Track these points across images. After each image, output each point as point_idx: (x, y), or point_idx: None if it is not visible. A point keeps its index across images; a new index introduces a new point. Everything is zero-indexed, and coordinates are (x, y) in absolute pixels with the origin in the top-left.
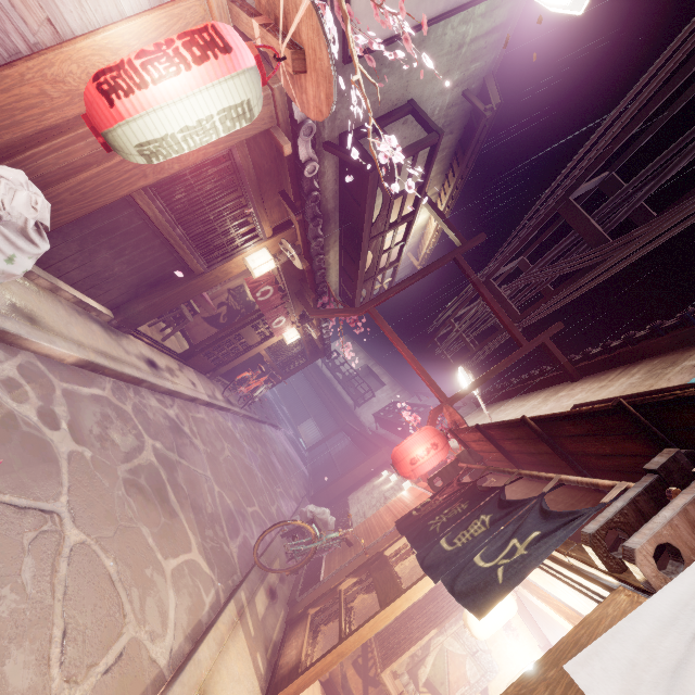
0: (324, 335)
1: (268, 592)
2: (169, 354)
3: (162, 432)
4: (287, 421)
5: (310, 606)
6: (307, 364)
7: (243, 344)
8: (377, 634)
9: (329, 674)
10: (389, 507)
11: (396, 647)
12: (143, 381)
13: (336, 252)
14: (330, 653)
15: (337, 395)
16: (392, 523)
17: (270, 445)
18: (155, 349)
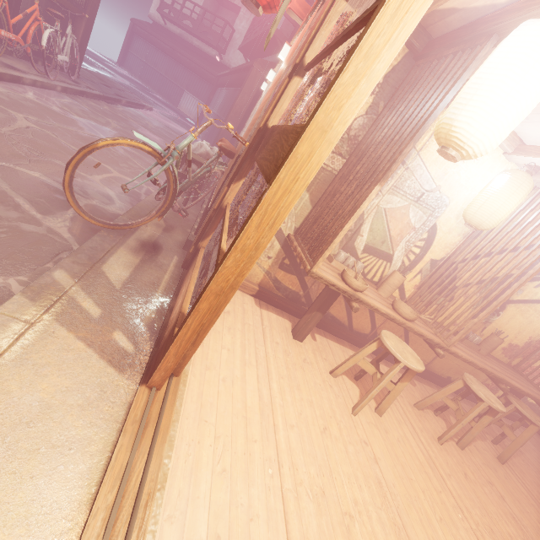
0: None
1: (139, 249)
2: None
3: None
4: (163, 106)
5: (199, 240)
6: None
7: None
8: (296, 231)
9: (259, 286)
10: (268, 90)
11: (324, 234)
12: None
13: None
14: (201, 299)
15: (198, 53)
16: (272, 90)
17: (136, 121)
18: None
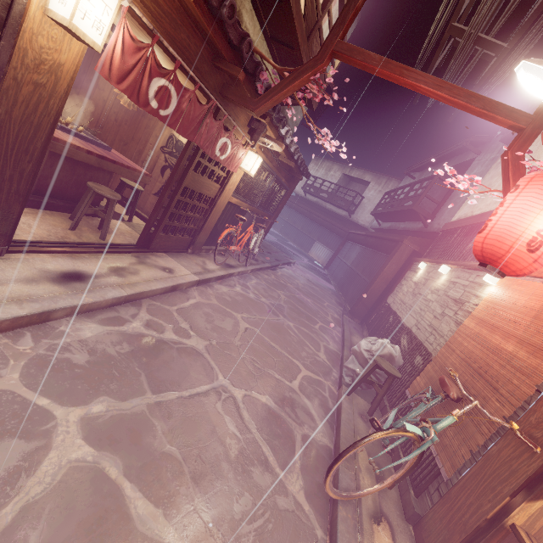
0: (289, 147)
1: (376, 539)
2: (115, 251)
3: (111, 373)
4: (297, 253)
5: None
6: (289, 193)
7: (205, 201)
8: None
9: None
10: (485, 320)
11: None
12: (48, 313)
13: (250, 14)
14: None
15: (329, 213)
16: (538, 363)
17: (291, 284)
18: (85, 253)
